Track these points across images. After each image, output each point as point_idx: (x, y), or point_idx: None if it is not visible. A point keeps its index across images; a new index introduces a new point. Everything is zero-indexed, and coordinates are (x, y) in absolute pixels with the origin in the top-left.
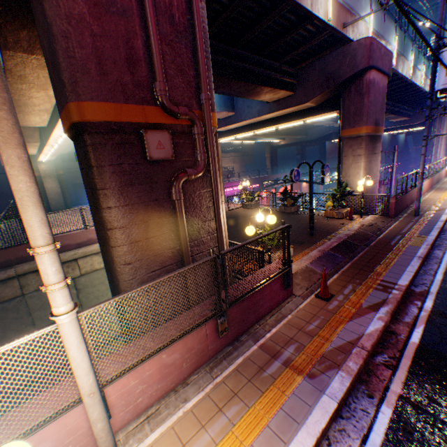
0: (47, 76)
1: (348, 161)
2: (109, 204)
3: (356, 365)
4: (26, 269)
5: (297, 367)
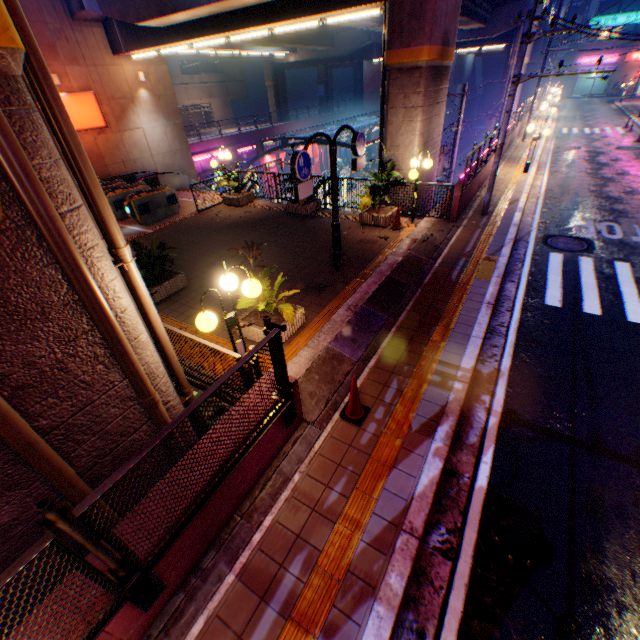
0: None
1: (398, 119)
2: None
3: (402, 580)
4: None
5: (306, 615)
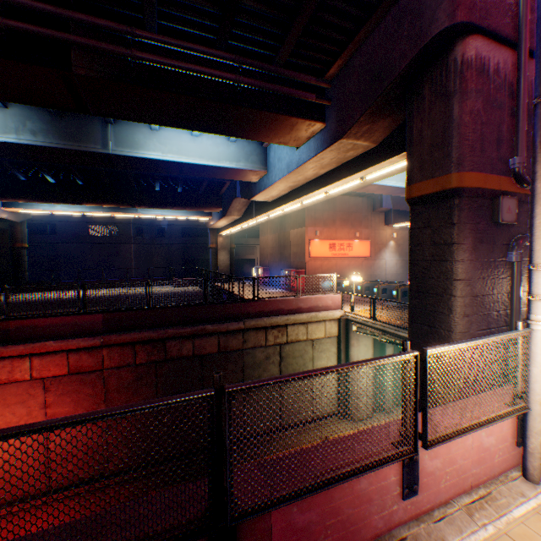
0: (341, 157)
1: None
2: (461, 257)
3: None
4: (250, 324)
5: None
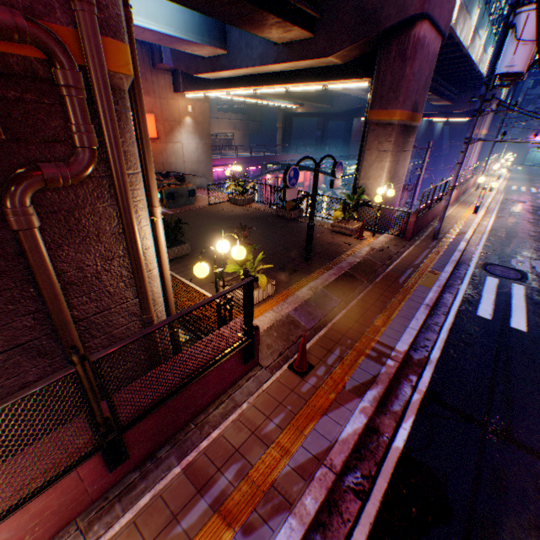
0: None
1: (371, 158)
2: None
3: (315, 504)
4: None
5: (231, 512)
